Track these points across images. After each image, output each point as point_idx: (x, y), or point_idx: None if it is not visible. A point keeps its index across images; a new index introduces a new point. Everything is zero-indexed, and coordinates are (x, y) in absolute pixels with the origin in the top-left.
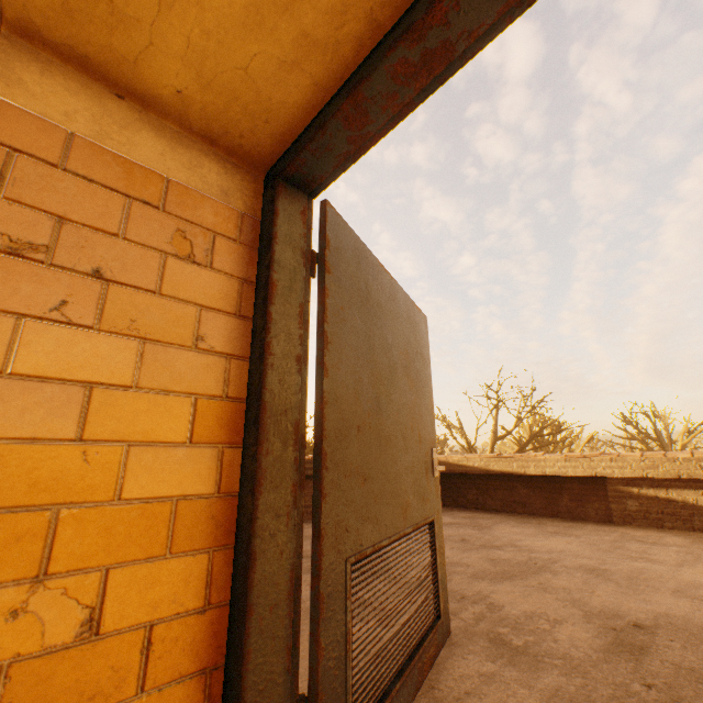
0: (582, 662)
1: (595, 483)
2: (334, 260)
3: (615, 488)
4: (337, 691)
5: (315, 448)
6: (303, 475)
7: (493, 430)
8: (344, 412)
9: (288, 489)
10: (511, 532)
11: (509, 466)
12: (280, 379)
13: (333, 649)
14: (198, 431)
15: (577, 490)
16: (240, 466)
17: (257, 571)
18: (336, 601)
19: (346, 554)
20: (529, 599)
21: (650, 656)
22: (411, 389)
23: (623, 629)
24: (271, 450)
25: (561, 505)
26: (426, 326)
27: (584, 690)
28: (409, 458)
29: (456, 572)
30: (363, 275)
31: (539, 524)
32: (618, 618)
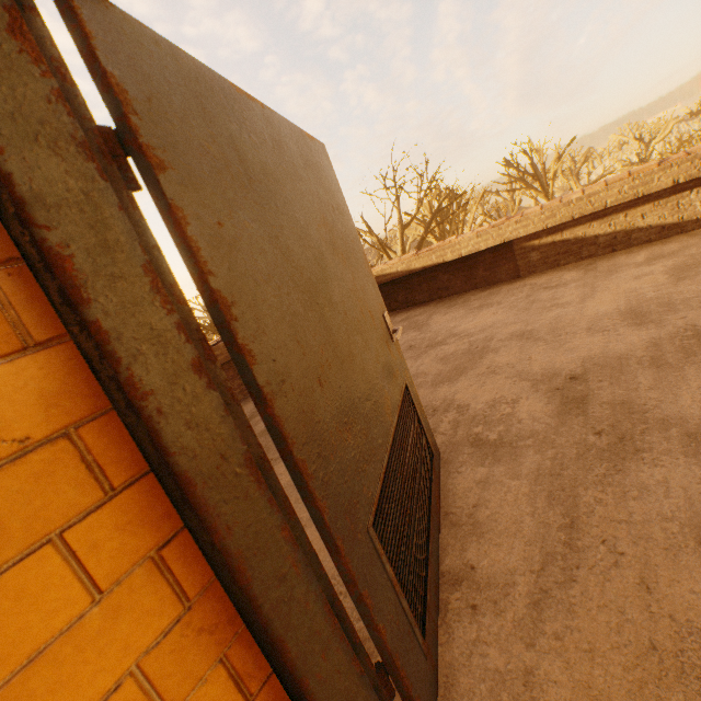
0: (547, 434)
1: (504, 248)
2: (158, 133)
3: (521, 246)
4: (403, 630)
5: (287, 464)
6: (286, 500)
7: (399, 220)
8: (297, 383)
9: (279, 540)
10: (446, 321)
11: (429, 260)
12: (187, 421)
13: (389, 612)
14: (101, 571)
15: (489, 260)
16: (197, 550)
17: (291, 648)
18: (375, 575)
19: (365, 524)
20: (486, 388)
21: (591, 404)
22: (345, 266)
23: (564, 387)
24: (233, 522)
25: (478, 278)
26: (328, 159)
27: (557, 460)
28: (371, 351)
29: (419, 386)
30: (220, 130)
31: (465, 303)
32: (558, 377)
